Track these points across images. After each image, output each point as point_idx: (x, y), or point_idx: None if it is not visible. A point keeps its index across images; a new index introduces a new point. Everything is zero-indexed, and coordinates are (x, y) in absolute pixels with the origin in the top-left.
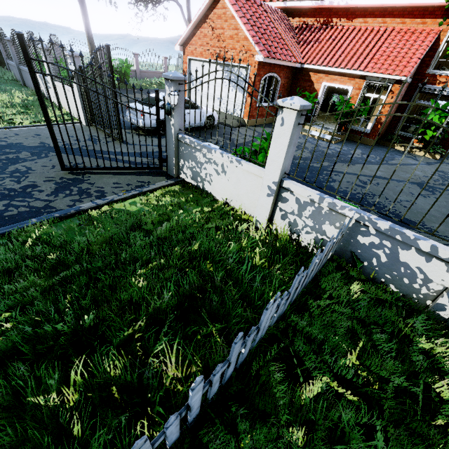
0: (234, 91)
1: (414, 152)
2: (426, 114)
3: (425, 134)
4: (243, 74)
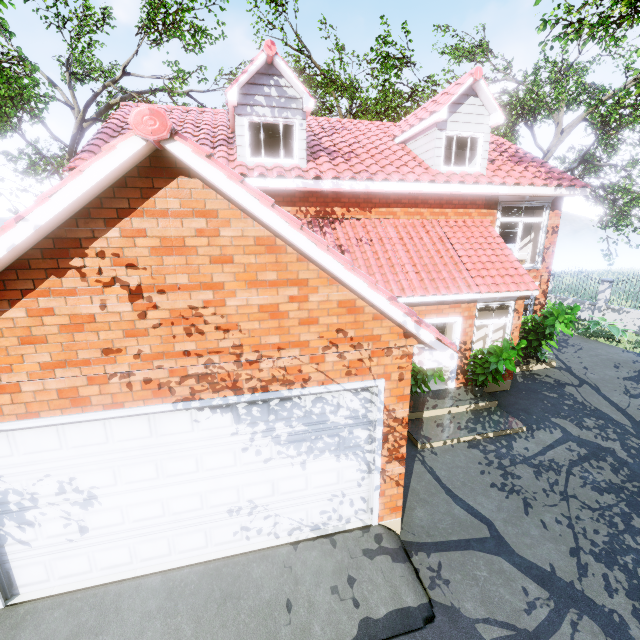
0: (315, 463)
1: (531, 368)
2: (549, 325)
3: (539, 344)
4: (345, 407)
